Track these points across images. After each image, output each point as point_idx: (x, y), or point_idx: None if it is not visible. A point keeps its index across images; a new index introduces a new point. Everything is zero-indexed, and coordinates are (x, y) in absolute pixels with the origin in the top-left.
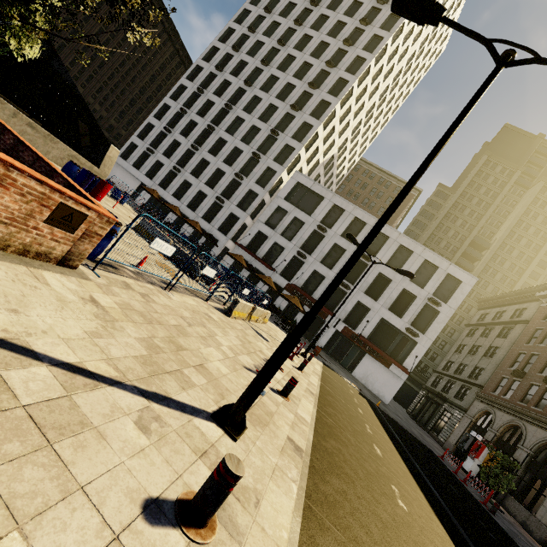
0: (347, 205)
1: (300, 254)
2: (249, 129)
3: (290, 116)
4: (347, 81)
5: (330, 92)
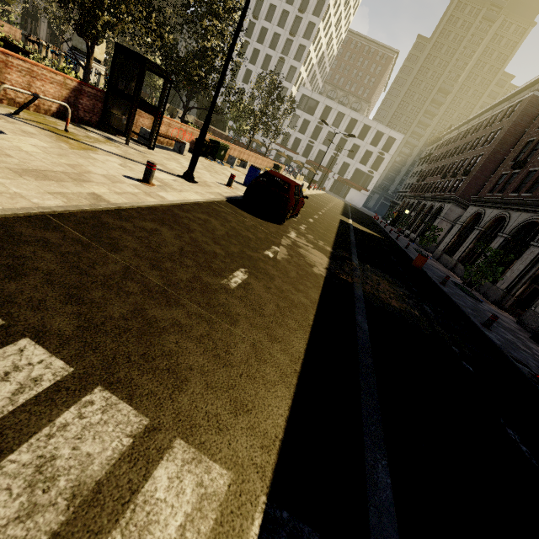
0: (333, 104)
1: (310, 142)
2: (264, 58)
3: (289, 41)
4: None
5: (314, 13)
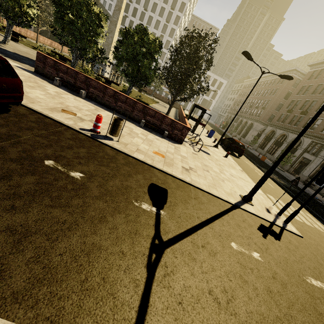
0: None
1: None
2: None
3: (165, 25)
4: (185, 3)
5: (179, 10)
